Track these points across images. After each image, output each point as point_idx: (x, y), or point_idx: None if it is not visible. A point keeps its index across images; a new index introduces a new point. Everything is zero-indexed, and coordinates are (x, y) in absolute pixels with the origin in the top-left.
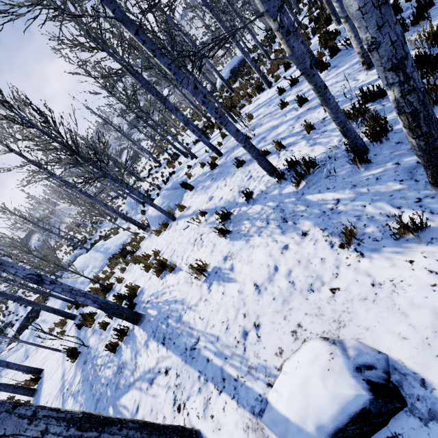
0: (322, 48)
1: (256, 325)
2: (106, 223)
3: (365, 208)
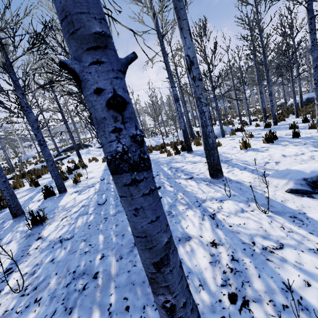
0: None
1: (277, 162)
2: (159, 136)
3: None
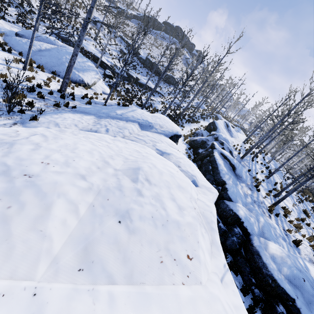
0: None
1: None
2: None
3: None
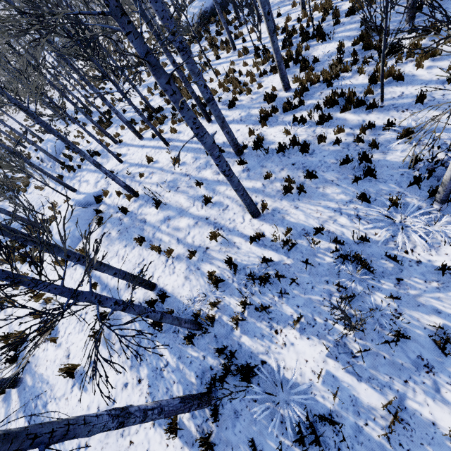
0: (261, 114)
1: (86, 444)
2: None
3: (174, 385)
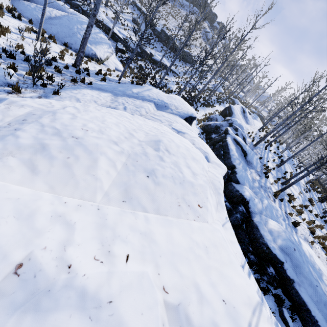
0: None
1: None
2: None
3: None
